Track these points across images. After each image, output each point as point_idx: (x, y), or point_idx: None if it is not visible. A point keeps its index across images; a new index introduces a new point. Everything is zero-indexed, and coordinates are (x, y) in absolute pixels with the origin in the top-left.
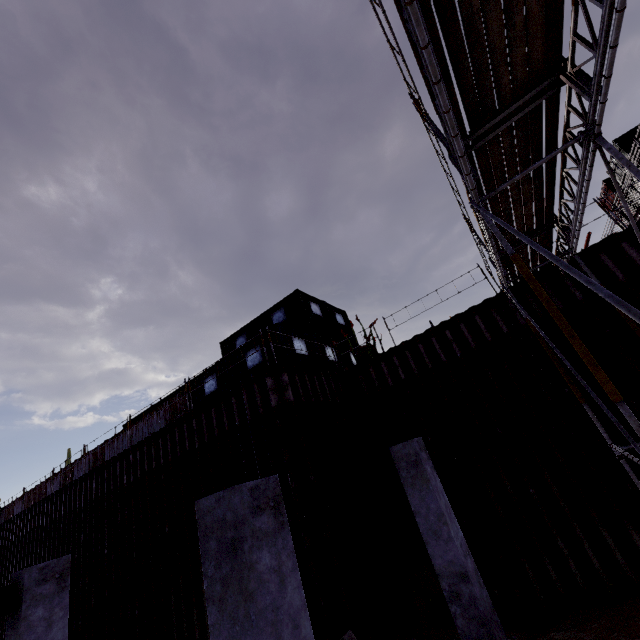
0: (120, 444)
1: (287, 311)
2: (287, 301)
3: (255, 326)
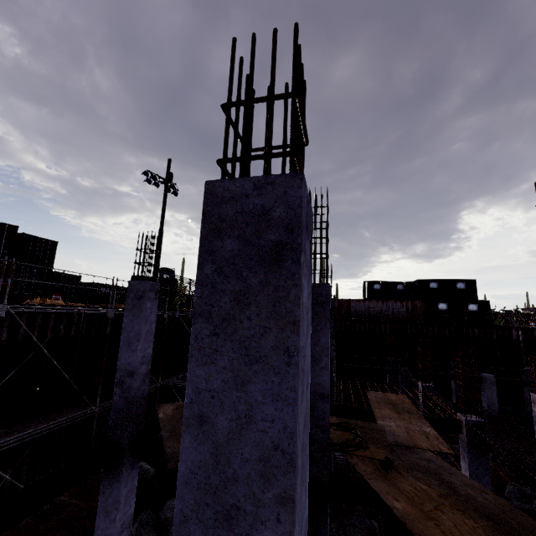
0: (366, 305)
1: (467, 286)
2: (468, 281)
3: (445, 282)
